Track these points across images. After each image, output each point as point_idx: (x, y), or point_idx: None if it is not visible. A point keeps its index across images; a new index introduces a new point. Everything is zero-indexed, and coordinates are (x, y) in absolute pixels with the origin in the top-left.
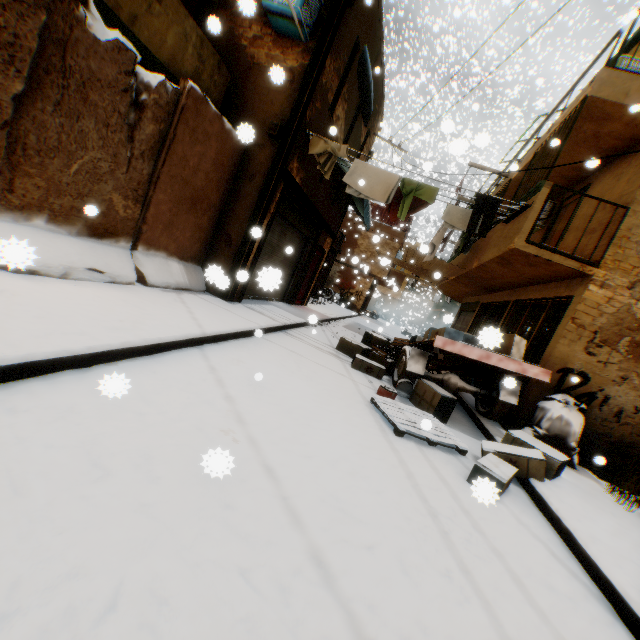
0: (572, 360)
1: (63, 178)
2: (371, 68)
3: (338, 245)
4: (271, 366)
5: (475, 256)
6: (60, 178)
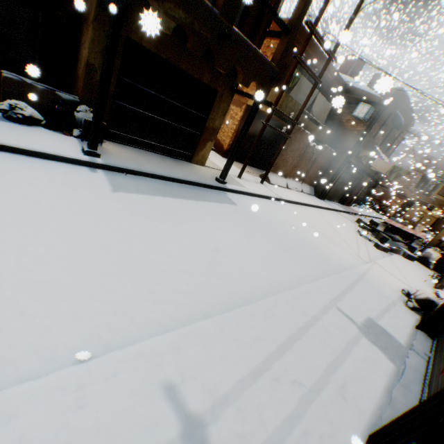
0: None
1: (297, 171)
2: (401, 113)
3: (379, 178)
4: (331, 216)
5: None
6: (296, 171)
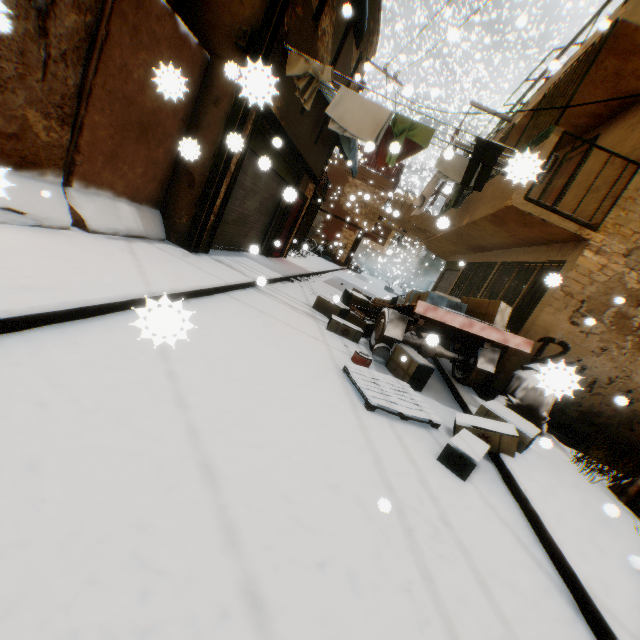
0: (555, 329)
1: None
2: None
3: (323, 192)
4: (233, 331)
5: (466, 212)
6: None
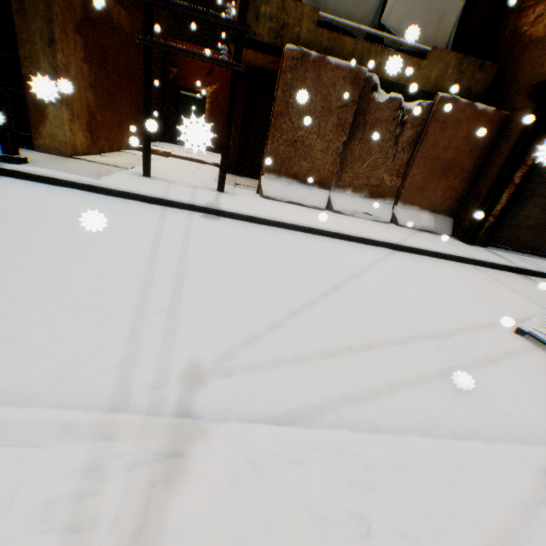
0: None
1: (359, 171)
2: None
3: None
4: (442, 271)
5: None
6: (358, 171)
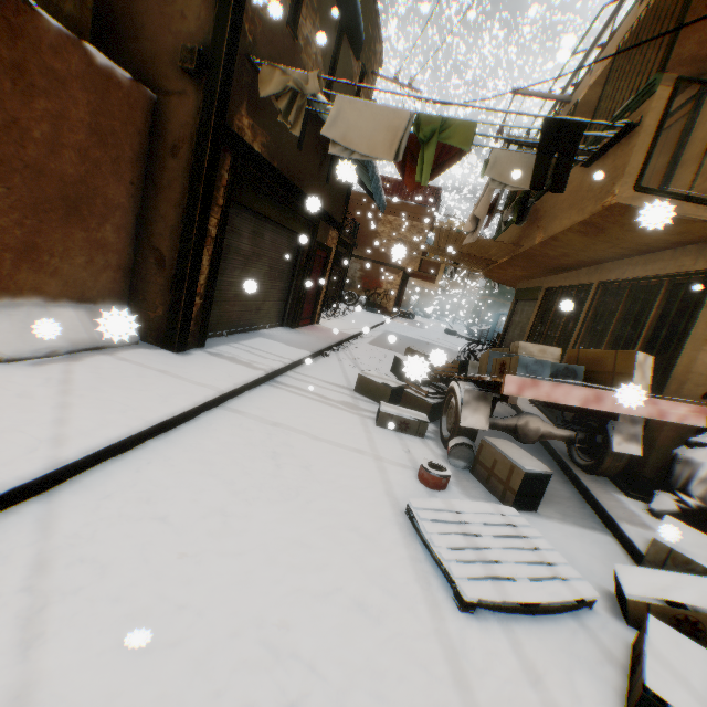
0: None
1: None
2: None
3: (352, 237)
4: (216, 487)
5: (536, 226)
6: None
